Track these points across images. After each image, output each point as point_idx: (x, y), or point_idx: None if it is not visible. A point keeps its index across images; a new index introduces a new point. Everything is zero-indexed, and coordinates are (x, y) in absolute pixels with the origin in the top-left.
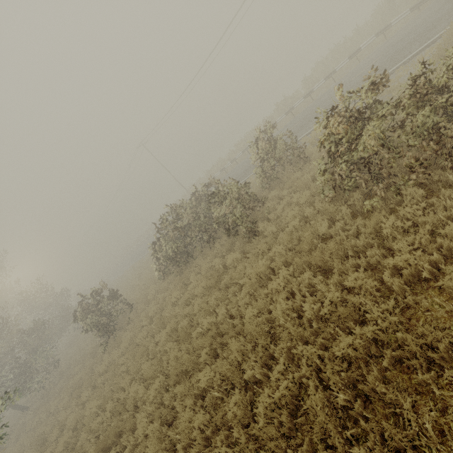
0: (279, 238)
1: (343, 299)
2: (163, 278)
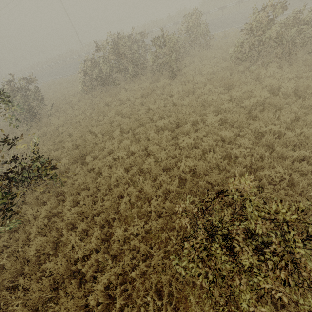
0: (197, 77)
1: (240, 96)
2: (86, 92)
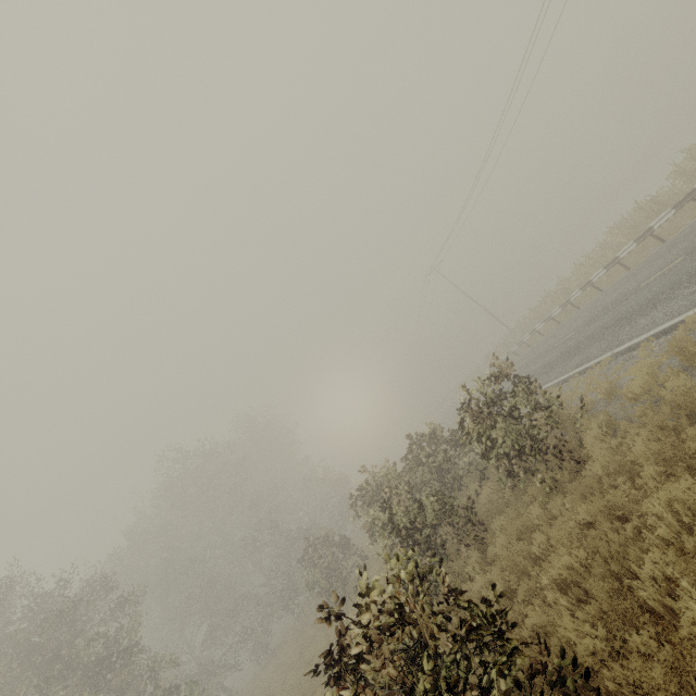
0: None
1: None
2: None
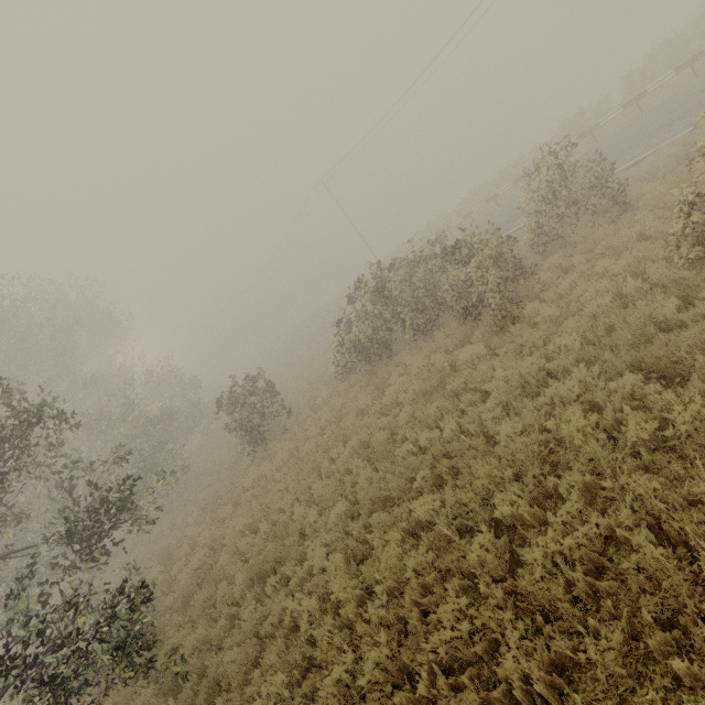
0: (566, 326)
1: None
2: (342, 378)
